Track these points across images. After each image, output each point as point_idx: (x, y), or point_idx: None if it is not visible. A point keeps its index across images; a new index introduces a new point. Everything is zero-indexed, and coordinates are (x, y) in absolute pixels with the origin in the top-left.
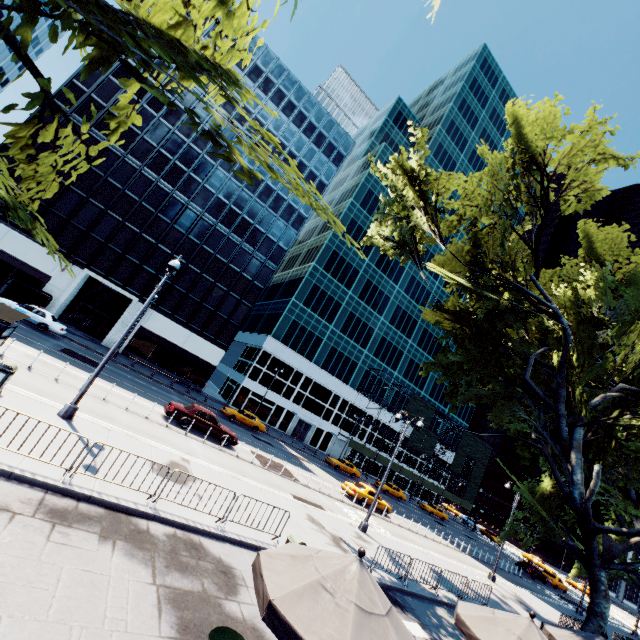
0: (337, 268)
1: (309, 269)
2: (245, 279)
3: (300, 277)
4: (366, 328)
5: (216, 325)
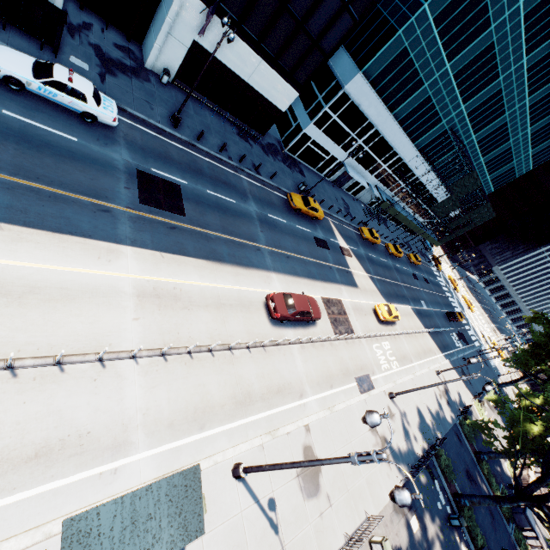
0: None
1: None
2: None
3: None
4: (490, 73)
5: (297, 50)
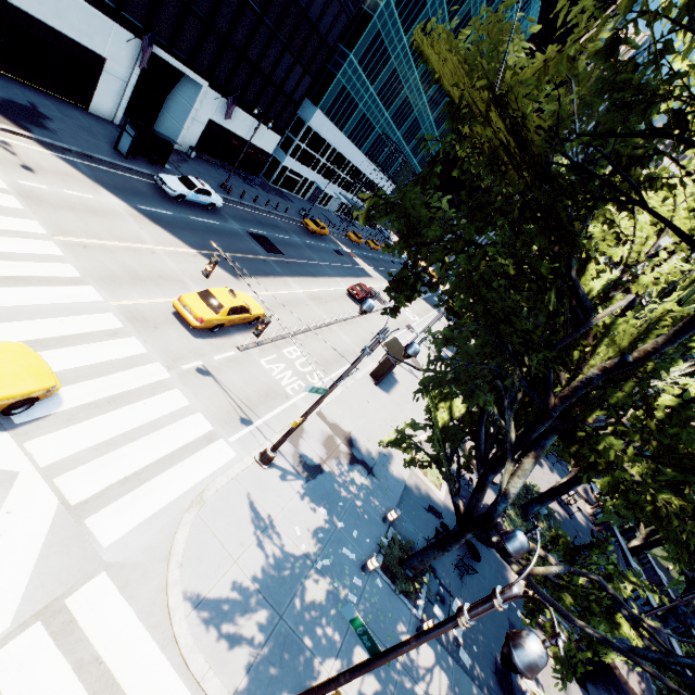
0: (409, 1)
1: (381, 5)
2: (318, 36)
3: (363, 8)
4: (399, 87)
5: (278, 107)
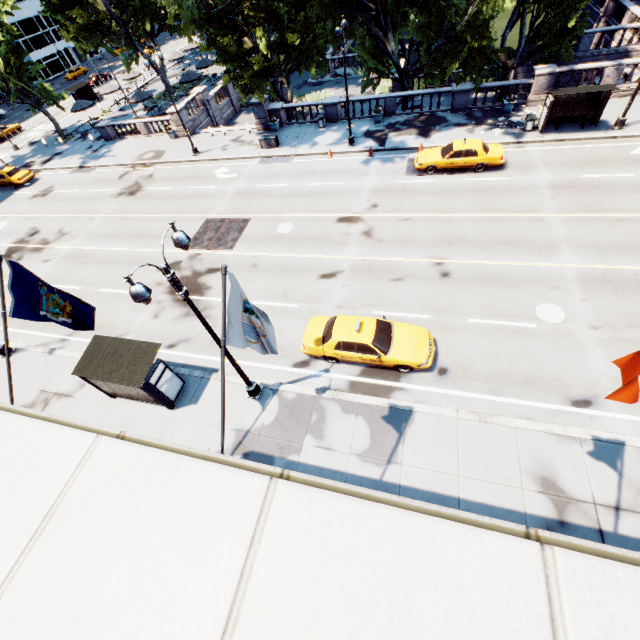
0: None
1: None
2: None
3: None
4: None
5: None
